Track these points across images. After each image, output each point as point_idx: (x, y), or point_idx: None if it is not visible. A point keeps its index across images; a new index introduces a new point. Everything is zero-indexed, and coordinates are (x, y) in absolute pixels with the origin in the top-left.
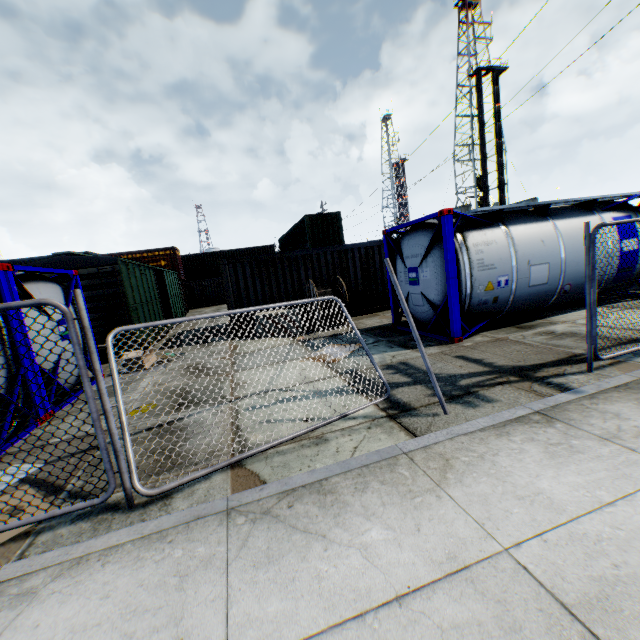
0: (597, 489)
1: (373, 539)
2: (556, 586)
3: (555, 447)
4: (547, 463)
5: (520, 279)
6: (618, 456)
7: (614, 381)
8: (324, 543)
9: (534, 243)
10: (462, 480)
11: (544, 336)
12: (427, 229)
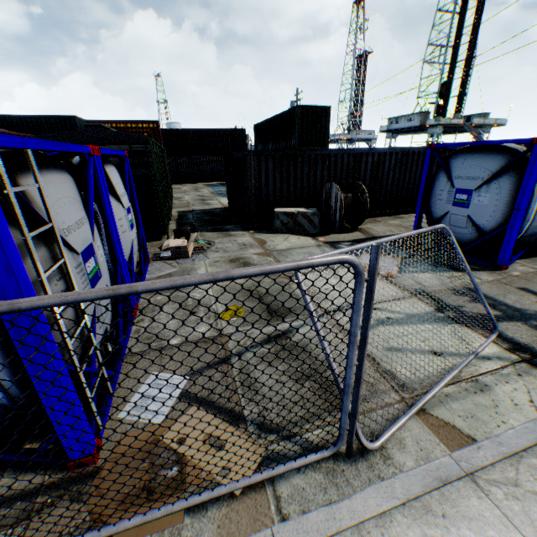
0: None
1: None
2: None
3: None
4: None
5: None
6: None
7: None
8: None
9: None
10: None
11: None
12: (498, 153)
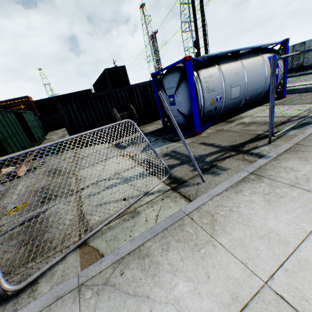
0: (301, 222)
1: (181, 292)
2: (305, 310)
3: (268, 196)
4: (268, 208)
5: (227, 96)
6: (303, 196)
7: (283, 148)
8: (149, 304)
9: (233, 74)
10: (225, 230)
11: (240, 125)
12: (177, 70)
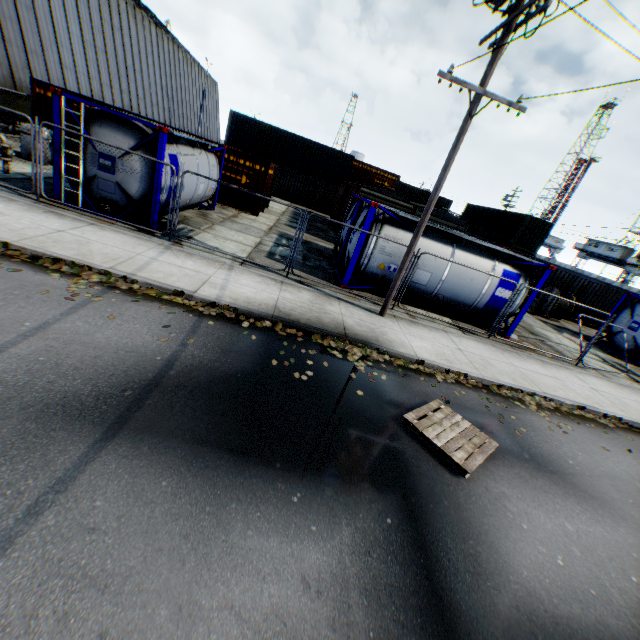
0: None
1: None
2: None
3: None
4: None
5: None
6: None
7: None
8: None
9: None
10: None
11: None
12: None
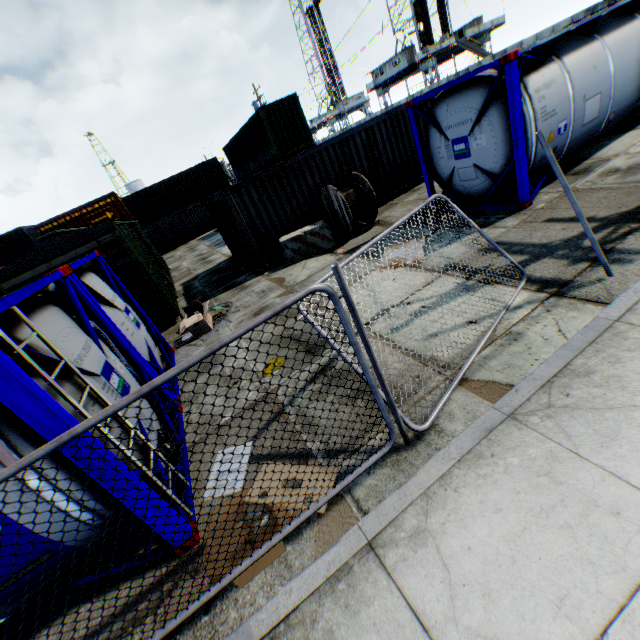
0: None
1: None
2: None
3: None
4: None
5: (576, 120)
6: None
7: None
8: None
9: (587, 73)
10: None
11: (613, 176)
12: (476, 86)
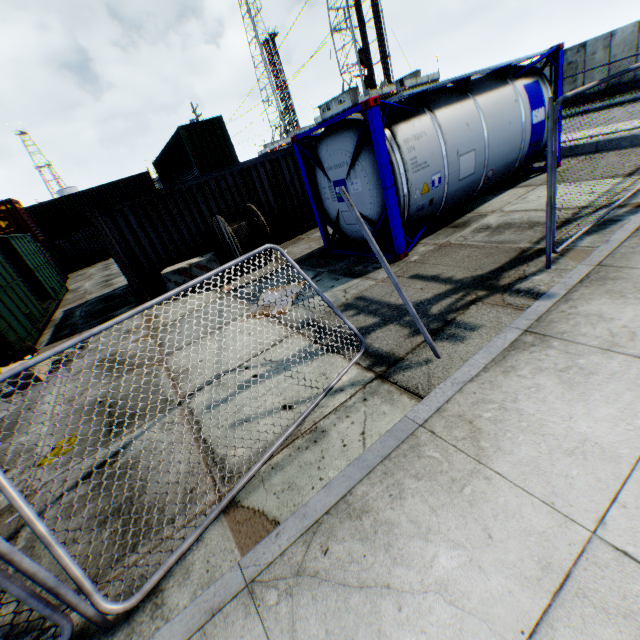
0: (634, 418)
1: (447, 570)
2: None
3: (567, 373)
4: (571, 397)
5: (452, 174)
6: (629, 368)
7: (575, 274)
8: (393, 598)
9: (461, 129)
10: (500, 447)
11: (484, 233)
12: (349, 129)
